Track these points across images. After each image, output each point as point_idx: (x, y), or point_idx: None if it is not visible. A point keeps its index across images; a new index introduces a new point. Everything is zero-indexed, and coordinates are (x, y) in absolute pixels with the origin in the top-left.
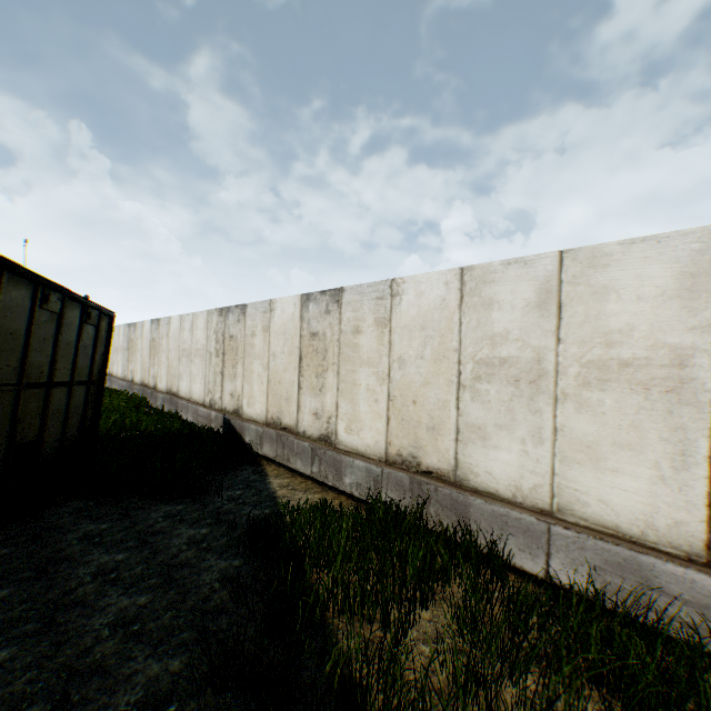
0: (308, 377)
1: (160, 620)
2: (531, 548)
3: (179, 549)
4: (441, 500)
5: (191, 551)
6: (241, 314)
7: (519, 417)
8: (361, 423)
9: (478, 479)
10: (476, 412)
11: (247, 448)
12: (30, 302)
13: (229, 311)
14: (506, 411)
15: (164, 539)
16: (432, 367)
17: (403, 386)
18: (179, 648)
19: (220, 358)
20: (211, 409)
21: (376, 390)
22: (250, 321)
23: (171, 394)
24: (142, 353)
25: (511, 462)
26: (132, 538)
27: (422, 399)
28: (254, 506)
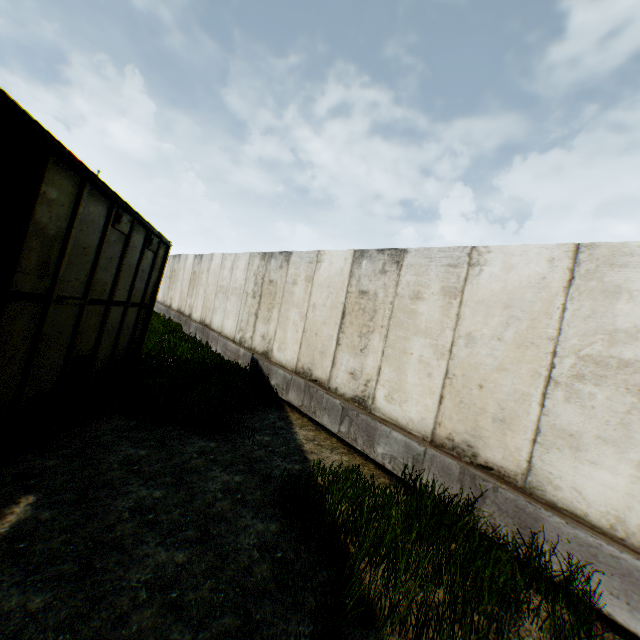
0: (349, 334)
1: (199, 590)
2: (629, 597)
3: (214, 496)
4: (500, 503)
5: (226, 501)
6: (284, 261)
7: (637, 435)
8: (406, 395)
9: (558, 493)
10: (568, 416)
11: (272, 391)
12: (104, 219)
13: (272, 256)
14: (616, 424)
15: (199, 480)
16: (512, 352)
17: (468, 365)
18: (221, 638)
19: (256, 300)
20: (240, 346)
21: (430, 363)
22: (293, 269)
23: (203, 325)
24: (182, 283)
25: (614, 486)
26: (169, 472)
27: (492, 385)
28: (284, 457)
